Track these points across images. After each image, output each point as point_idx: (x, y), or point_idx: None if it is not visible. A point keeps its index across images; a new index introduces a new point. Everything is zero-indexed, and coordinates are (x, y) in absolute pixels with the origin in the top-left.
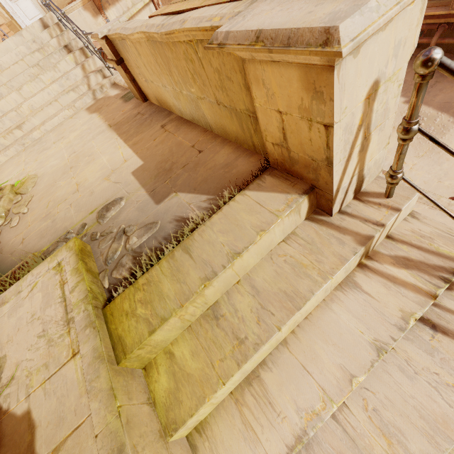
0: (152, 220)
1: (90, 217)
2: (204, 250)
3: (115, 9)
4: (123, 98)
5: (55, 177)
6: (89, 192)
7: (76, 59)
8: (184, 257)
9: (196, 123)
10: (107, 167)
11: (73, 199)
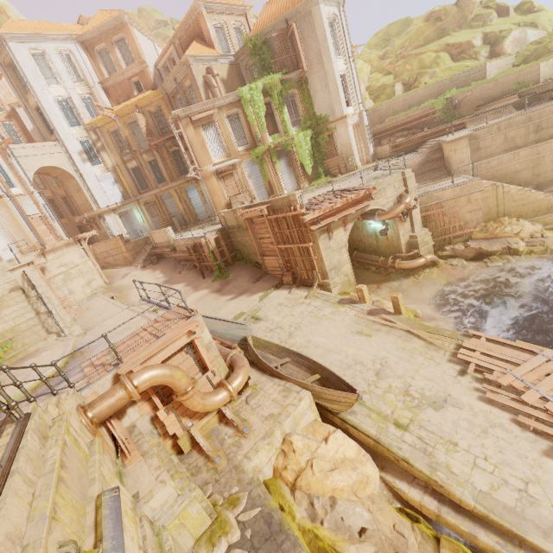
0: None
1: None
2: None
3: (54, 254)
4: None
5: None
6: None
7: None
8: None
9: None
10: None
11: None
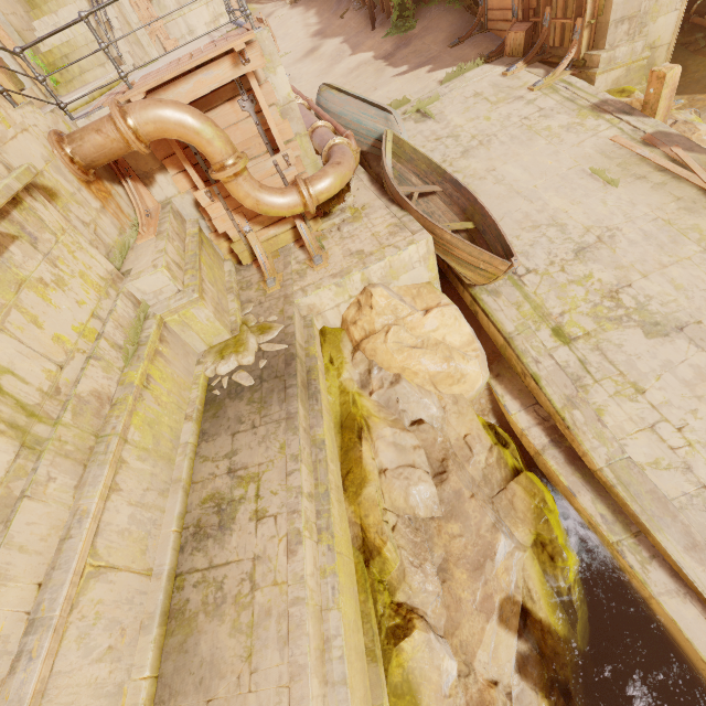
0: None
1: None
2: None
3: None
4: None
5: None
6: None
7: None
8: None
9: None
10: None
11: None
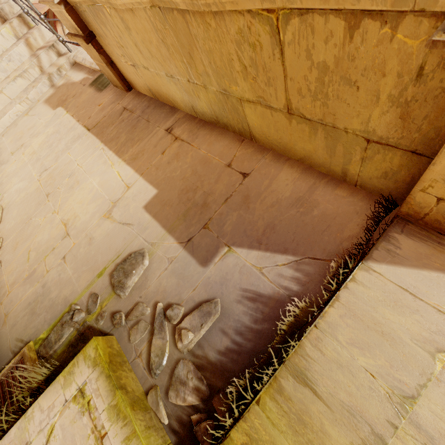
0: (205, 297)
1: (100, 283)
2: (337, 381)
3: None
4: (94, 85)
5: (28, 210)
6: (86, 238)
7: (15, 32)
8: (304, 394)
9: (220, 127)
10: (102, 197)
11: (64, 249)
